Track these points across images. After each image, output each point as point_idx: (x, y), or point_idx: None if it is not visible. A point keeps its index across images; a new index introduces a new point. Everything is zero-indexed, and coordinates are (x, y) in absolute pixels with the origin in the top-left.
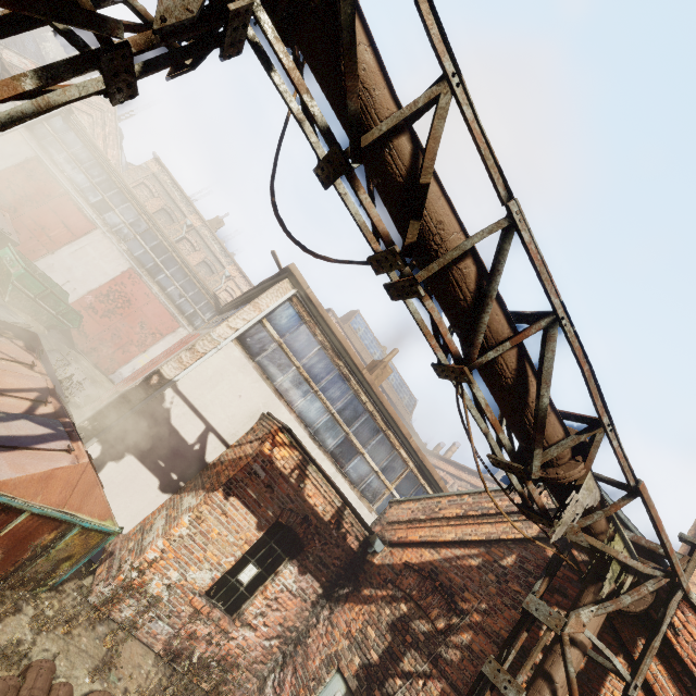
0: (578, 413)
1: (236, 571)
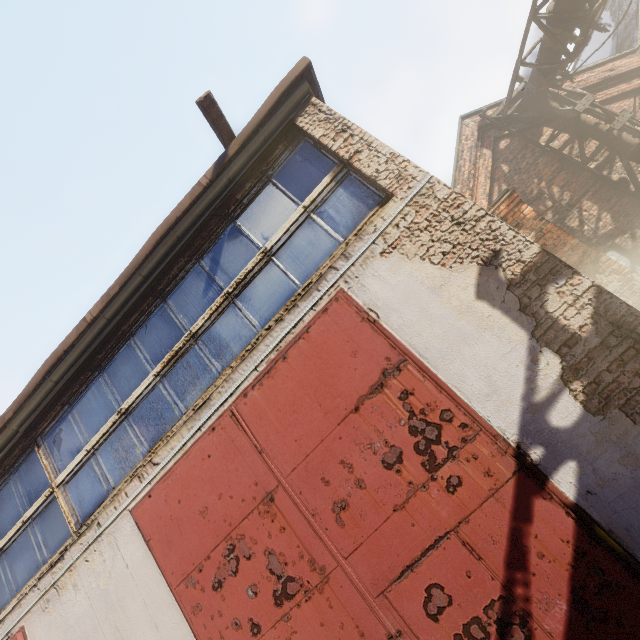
0: None
1: None
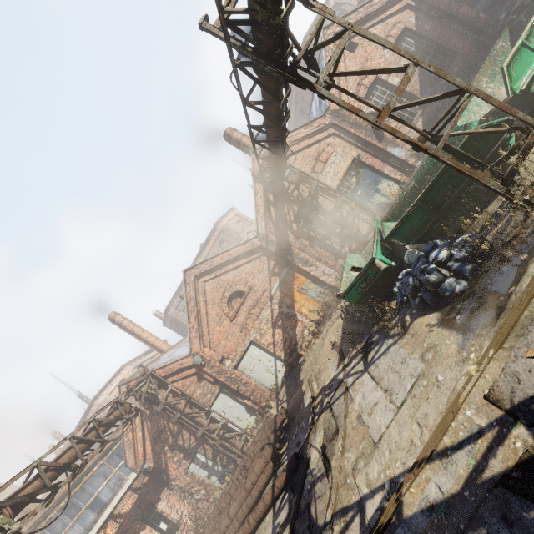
0: (112, 405)
1: (163, 532)
